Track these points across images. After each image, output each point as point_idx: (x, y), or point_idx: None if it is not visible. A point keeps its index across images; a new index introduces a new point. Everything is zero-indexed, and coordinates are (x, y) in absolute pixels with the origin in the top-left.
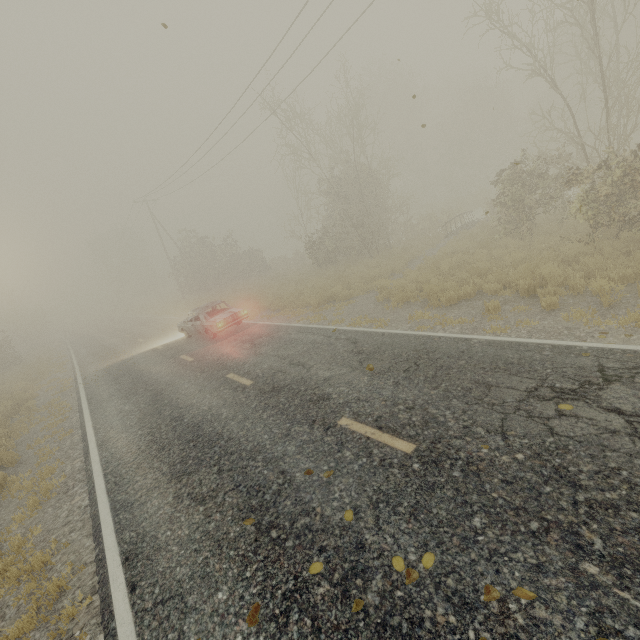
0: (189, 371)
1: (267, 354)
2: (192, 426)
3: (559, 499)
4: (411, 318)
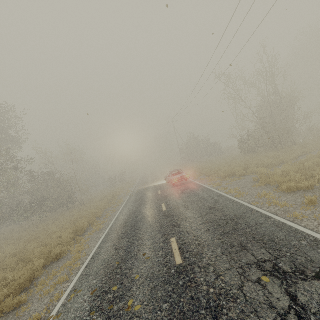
0: (155, 198)
1: (181, 198)
2: (137, 221)
3: (201, 319)
4: (258, 195)
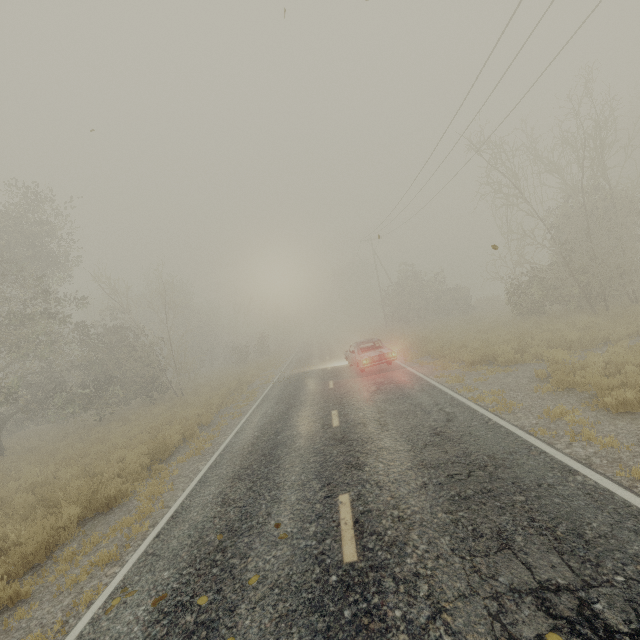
0: (320, 396)
1: (374, 402)
2: (276, 444)
3: None
4: (545, 413)
